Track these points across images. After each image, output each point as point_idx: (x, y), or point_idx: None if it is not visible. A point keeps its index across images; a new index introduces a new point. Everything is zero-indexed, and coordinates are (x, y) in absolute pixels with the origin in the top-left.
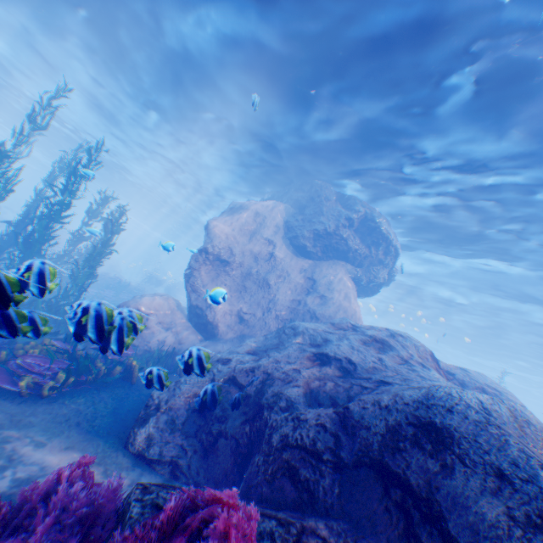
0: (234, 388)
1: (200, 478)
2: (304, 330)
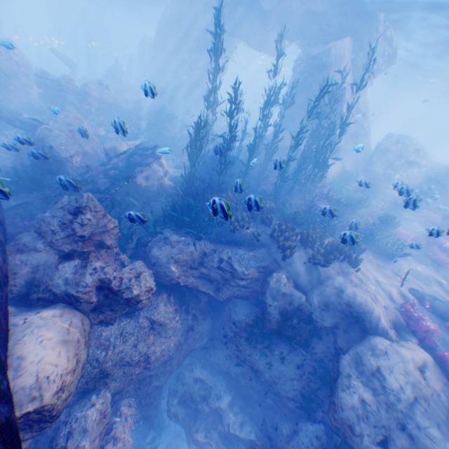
0: None
1: None
2: (391, 150)
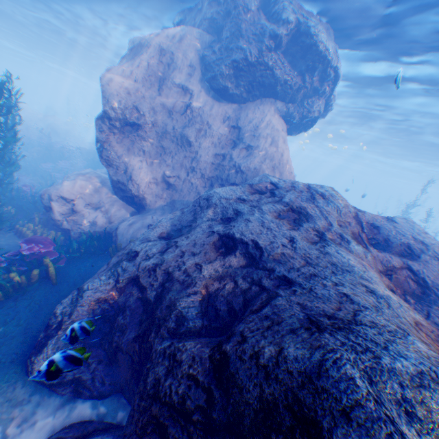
0: (136, 290)
1: (106, 387)
2: (217, 203)
